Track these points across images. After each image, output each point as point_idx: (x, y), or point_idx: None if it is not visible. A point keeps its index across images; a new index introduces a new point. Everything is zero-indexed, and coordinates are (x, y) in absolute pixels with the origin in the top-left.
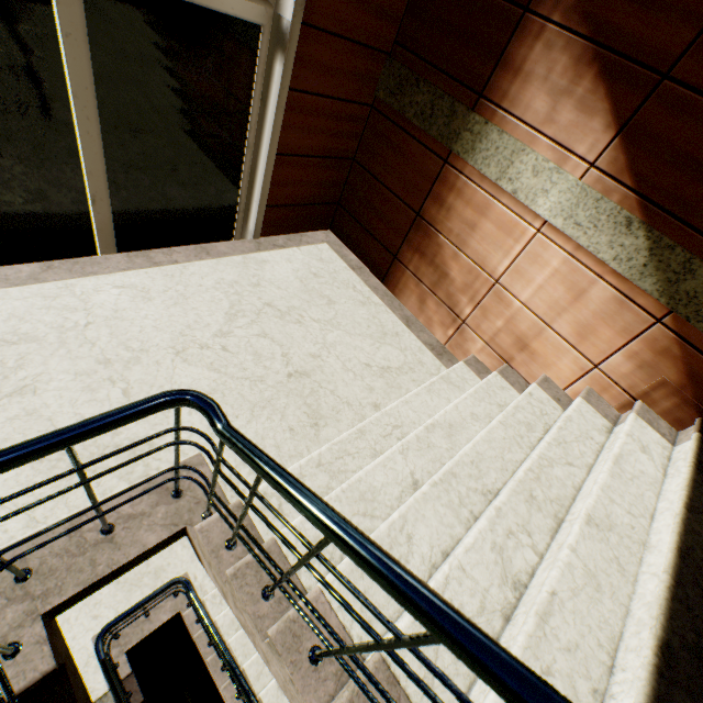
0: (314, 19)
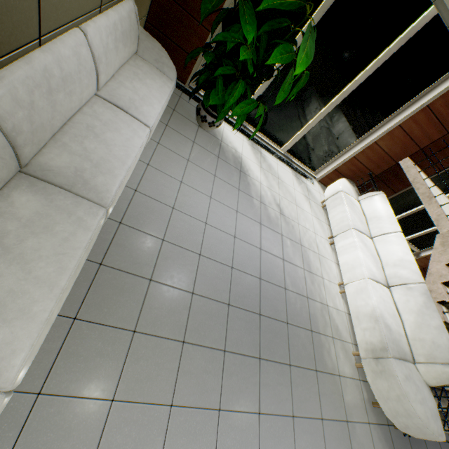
0: (426, 257)
